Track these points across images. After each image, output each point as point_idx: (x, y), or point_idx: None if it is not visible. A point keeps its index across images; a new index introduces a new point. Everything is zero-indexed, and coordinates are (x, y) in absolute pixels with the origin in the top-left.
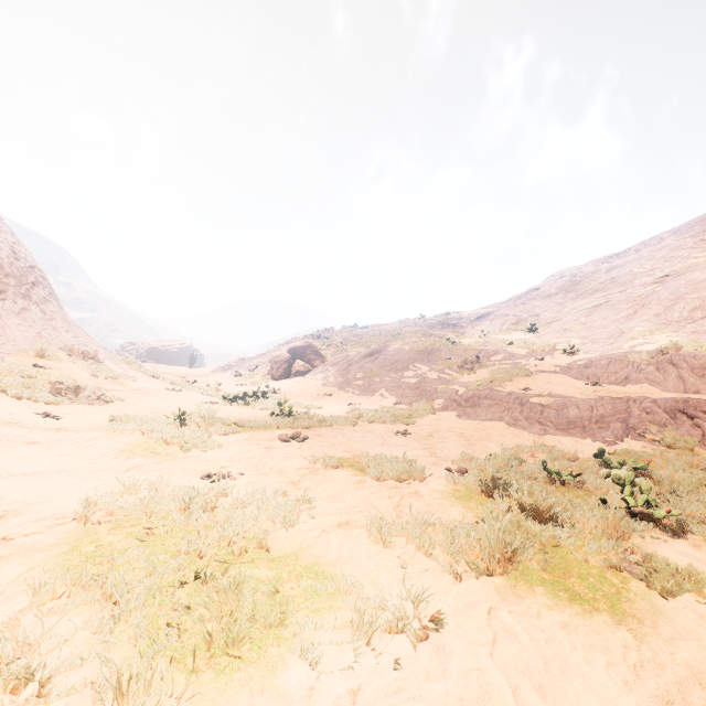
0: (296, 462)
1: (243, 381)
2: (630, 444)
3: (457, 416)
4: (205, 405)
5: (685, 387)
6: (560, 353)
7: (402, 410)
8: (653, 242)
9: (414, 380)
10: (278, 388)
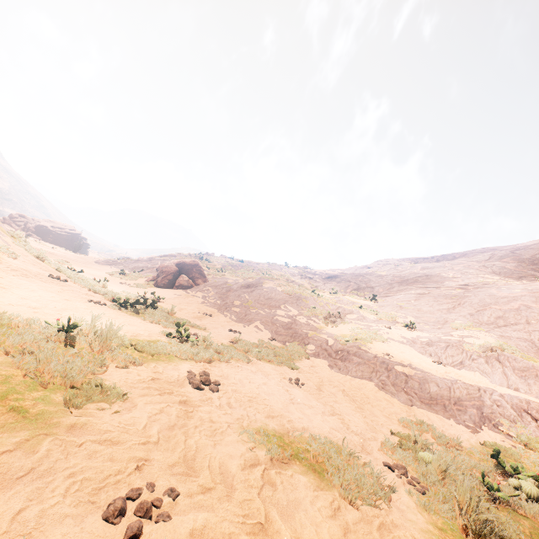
0: (232, 446)
1: (127, 280)
2: (489, 433)
3: (329, 366)
4: (93, 305)
5: (508, 383)
6: (402, 326)
7: (279, 348)
8: (449, 257)
9: (286, 319)
10: (163, 298)
